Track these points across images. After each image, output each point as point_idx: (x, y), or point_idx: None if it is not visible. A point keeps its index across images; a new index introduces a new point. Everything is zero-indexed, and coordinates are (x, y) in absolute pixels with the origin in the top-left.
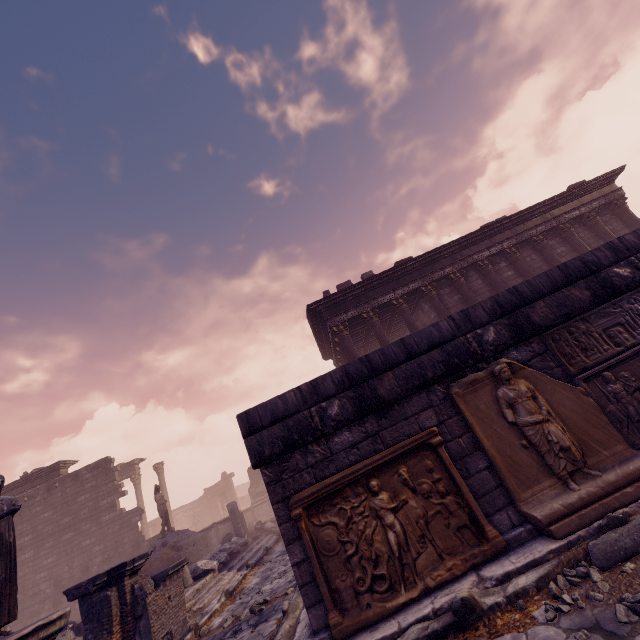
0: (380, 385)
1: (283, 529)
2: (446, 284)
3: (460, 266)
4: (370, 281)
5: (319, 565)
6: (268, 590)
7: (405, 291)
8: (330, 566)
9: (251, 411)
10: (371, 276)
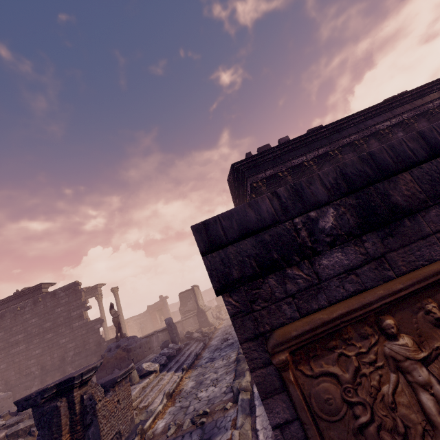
0: (393, 190)
1: (257, 376)
2: (350, 150)
3: (364, 134)
4: (286, 145)
5: (319, 436)
6: (205, 398)
7: (315, 155)
8: (332, 436)
9: (211, 221)
10: (287, 140)
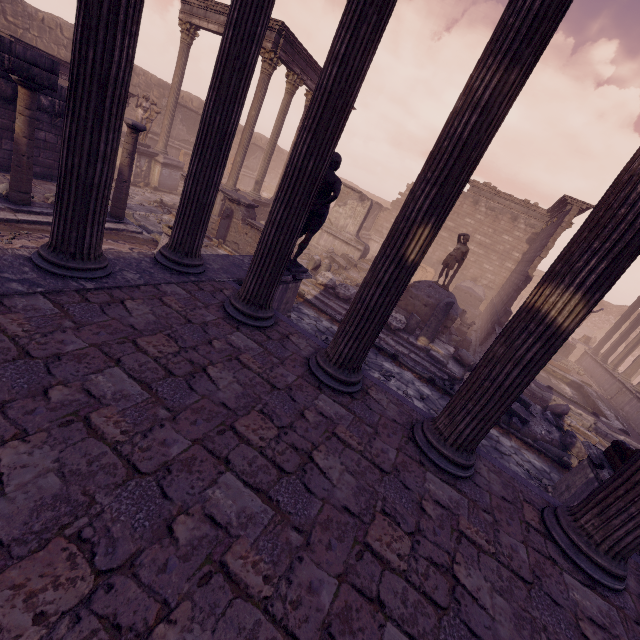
0: None
1: None
2: None
3: None
4: None
5: None
6: None
7: None
8: None
9: None
10: None
